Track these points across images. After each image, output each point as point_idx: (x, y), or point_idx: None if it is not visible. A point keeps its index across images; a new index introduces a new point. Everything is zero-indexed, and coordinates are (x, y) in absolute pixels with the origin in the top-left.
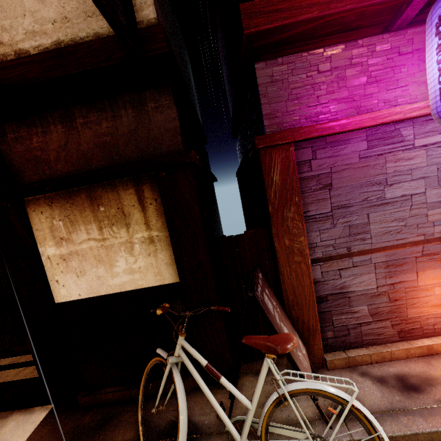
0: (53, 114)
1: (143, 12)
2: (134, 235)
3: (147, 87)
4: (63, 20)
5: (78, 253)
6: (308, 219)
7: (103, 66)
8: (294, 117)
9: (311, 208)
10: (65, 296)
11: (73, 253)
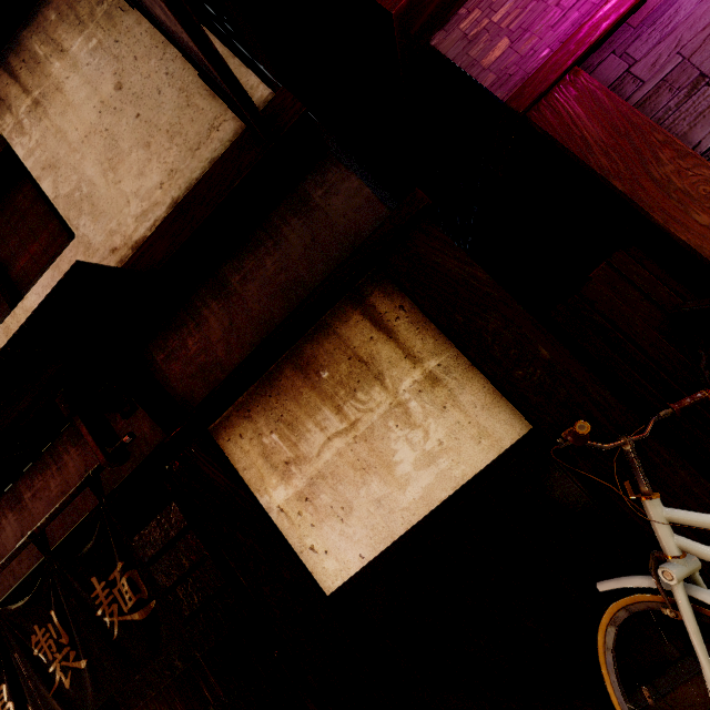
0: (200, 295)
1: (254, 98)
2: (397, 388)
3: (301, 177)
4: (170, 175)
5: (324, 475)
6: (709, 158)
7: (235, 187)
8: (540, 55)
9: (697, 137)
10: (337, 573)
11: (314, 479)
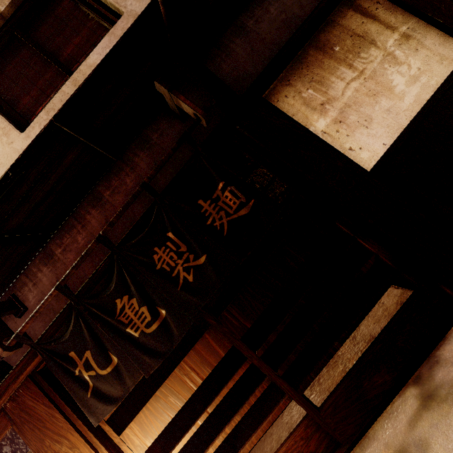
0: (225, 36)
1: None
2: (385, 46)
3: None
4: None
5: (349, 105)
6: None
7: None
8: None
9: None
10: (370, 159)
11: (343, 109)
